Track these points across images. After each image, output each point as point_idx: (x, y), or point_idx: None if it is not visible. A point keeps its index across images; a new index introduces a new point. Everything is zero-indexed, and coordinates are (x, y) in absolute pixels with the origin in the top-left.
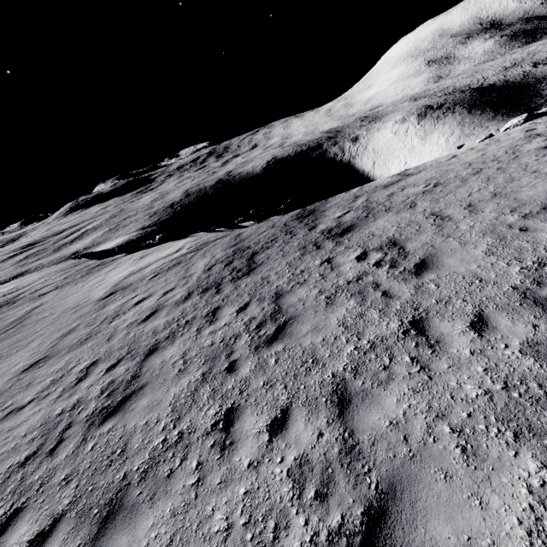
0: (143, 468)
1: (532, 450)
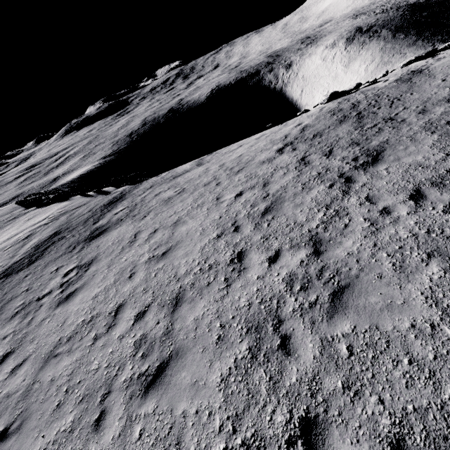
0: None
1: None
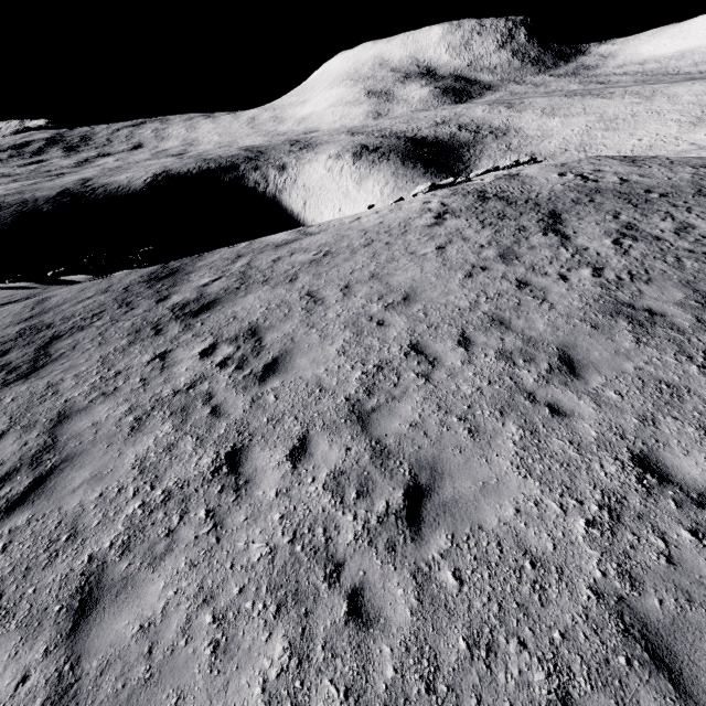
0: None
1: (286, 626)
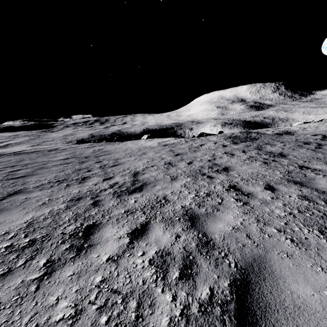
0: None
1: None
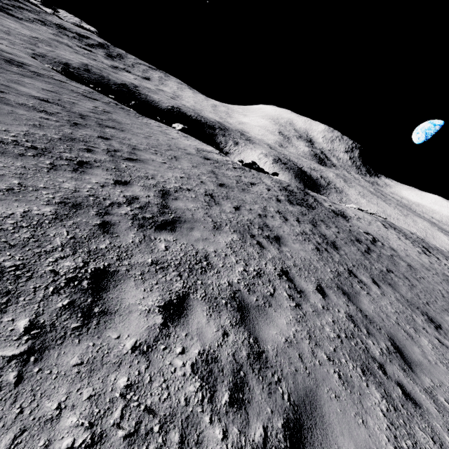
0: (381, 274)
1: None
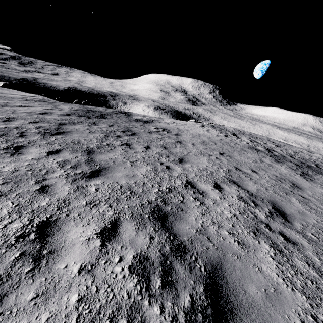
0: (96, 147)
1: (206, 157)
